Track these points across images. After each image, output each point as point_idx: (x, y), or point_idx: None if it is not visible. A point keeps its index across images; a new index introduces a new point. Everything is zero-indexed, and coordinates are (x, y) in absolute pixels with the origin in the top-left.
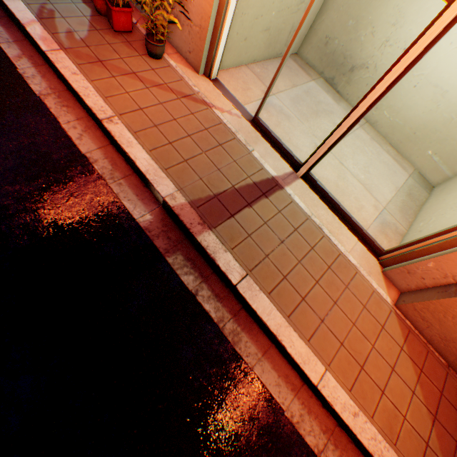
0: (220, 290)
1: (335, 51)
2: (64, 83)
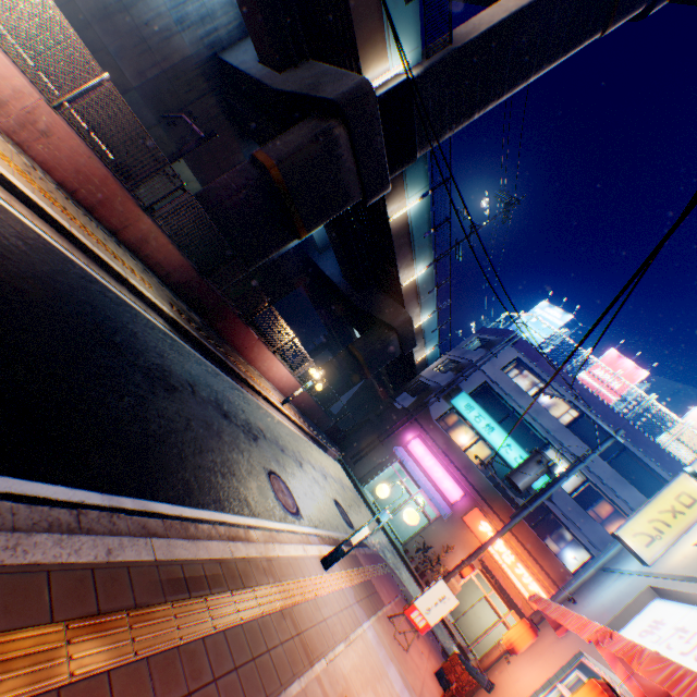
0: None
1: None
2: None
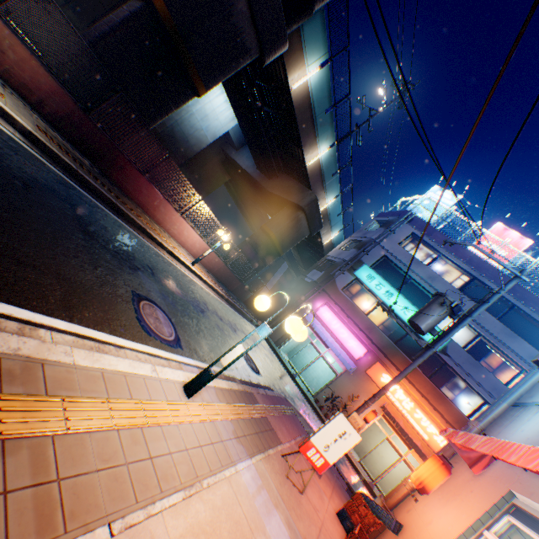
0: None
1: (359, 443)
2: None
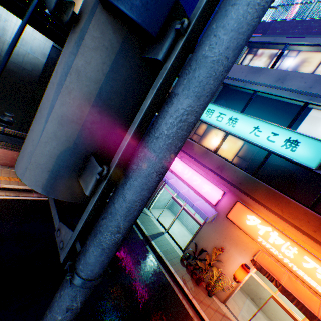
0: None
1: (252, 288)
2: (195, 310)
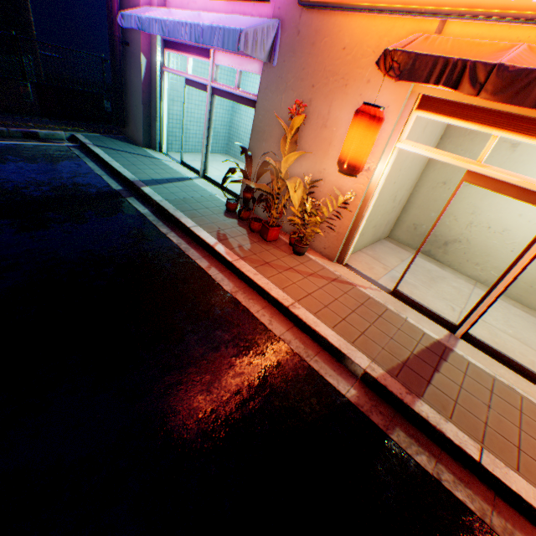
0: (459, 472)
1: (425, 232)
2: (244, 281)
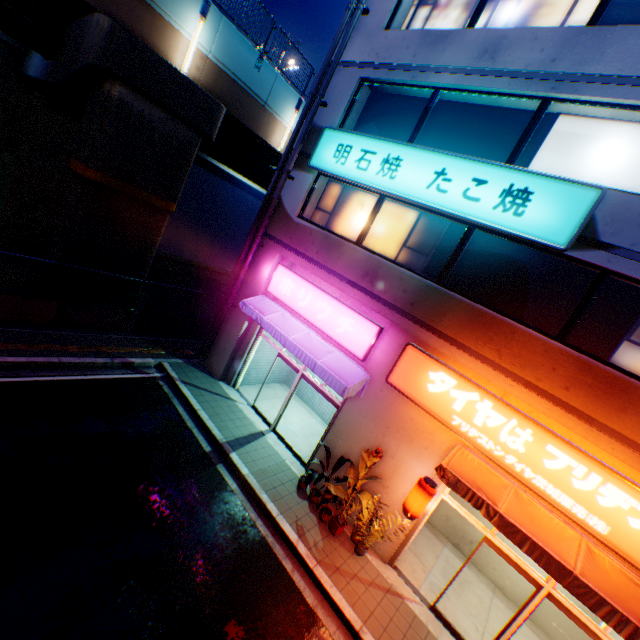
0: None
1: (455, 524)
2: (321, 590)
